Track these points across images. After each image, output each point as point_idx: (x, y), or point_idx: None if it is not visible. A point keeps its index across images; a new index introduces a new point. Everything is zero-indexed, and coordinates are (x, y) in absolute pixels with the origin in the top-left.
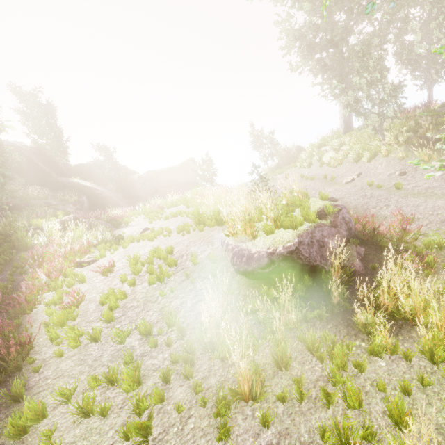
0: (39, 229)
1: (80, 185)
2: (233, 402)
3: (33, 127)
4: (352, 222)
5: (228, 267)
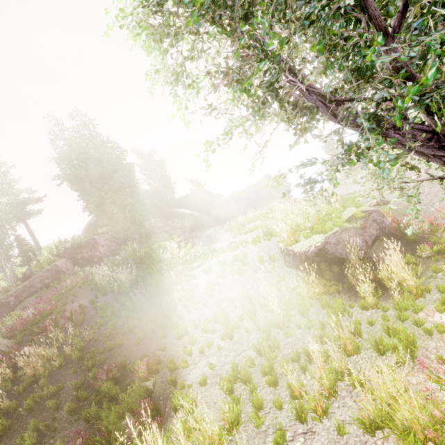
0: (165, 248)
1: (183, 213)
2: (273, 328)
3: (151, 177)
4: (387, 222)
5: (283, 264)
